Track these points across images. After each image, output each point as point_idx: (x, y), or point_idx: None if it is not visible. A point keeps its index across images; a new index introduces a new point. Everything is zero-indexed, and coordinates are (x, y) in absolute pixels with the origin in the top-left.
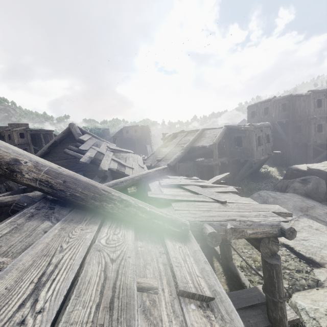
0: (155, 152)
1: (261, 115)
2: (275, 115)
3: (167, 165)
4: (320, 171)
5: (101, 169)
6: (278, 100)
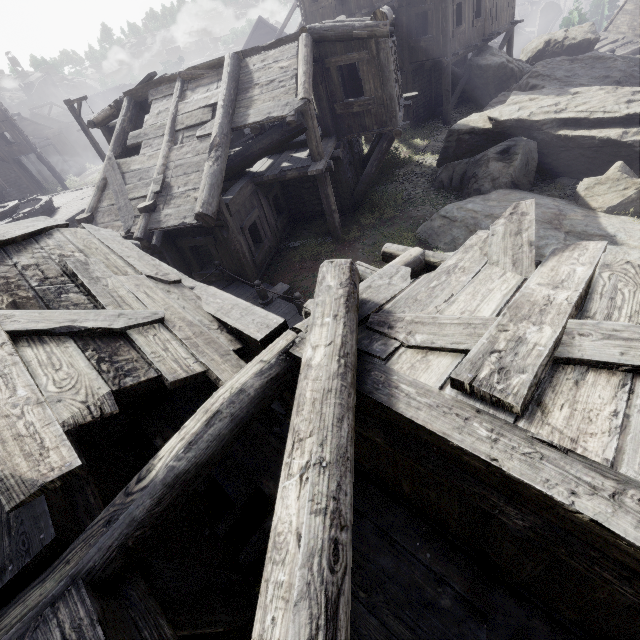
0: (108, 179)
1: None
2: None
3: (195, 217)
4: (521, 124)
5: (25, 491)
6: None
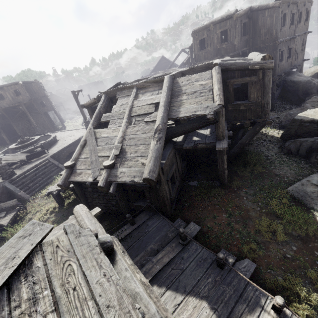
0: (87, 142)
1: (216, 44)
2: (238, 42)
3: (143, 180)
4: None
5: None
6: (240, 16)
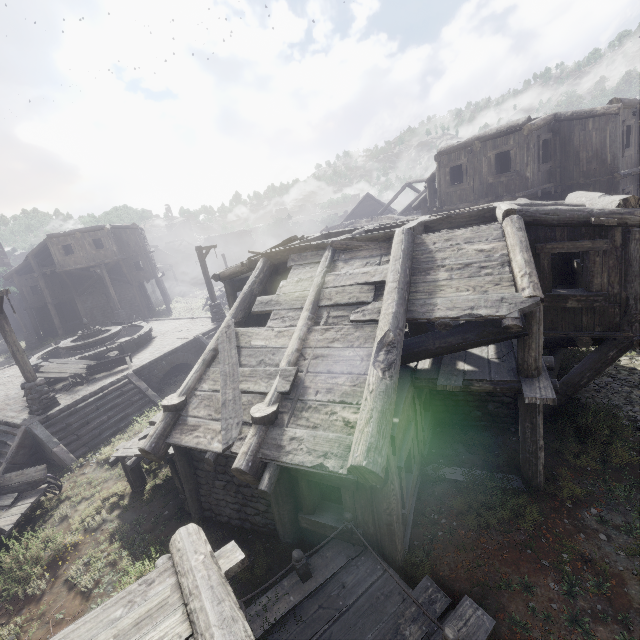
0: (220, 354)
1: (486, 176)
2: (534, 173)
3: (349, 469)
4: None
5: None
6: (537, 129)
